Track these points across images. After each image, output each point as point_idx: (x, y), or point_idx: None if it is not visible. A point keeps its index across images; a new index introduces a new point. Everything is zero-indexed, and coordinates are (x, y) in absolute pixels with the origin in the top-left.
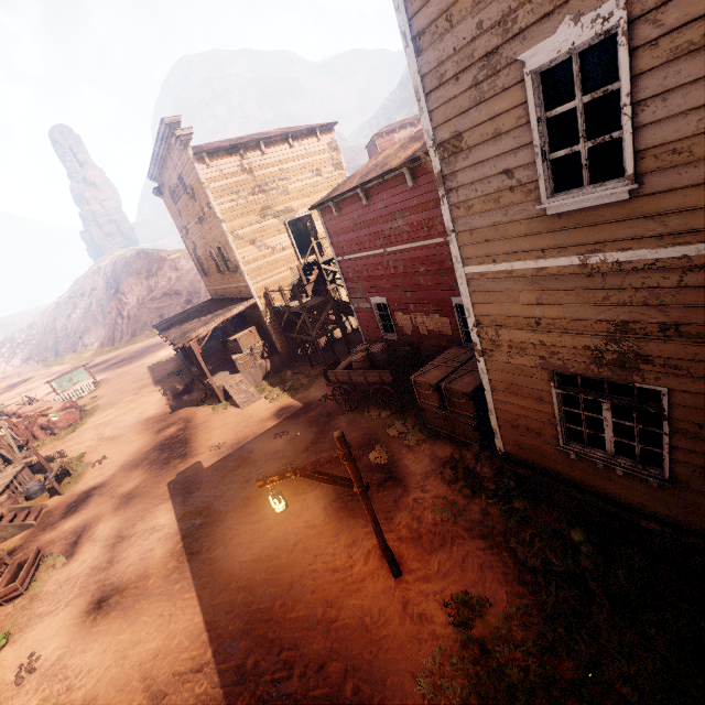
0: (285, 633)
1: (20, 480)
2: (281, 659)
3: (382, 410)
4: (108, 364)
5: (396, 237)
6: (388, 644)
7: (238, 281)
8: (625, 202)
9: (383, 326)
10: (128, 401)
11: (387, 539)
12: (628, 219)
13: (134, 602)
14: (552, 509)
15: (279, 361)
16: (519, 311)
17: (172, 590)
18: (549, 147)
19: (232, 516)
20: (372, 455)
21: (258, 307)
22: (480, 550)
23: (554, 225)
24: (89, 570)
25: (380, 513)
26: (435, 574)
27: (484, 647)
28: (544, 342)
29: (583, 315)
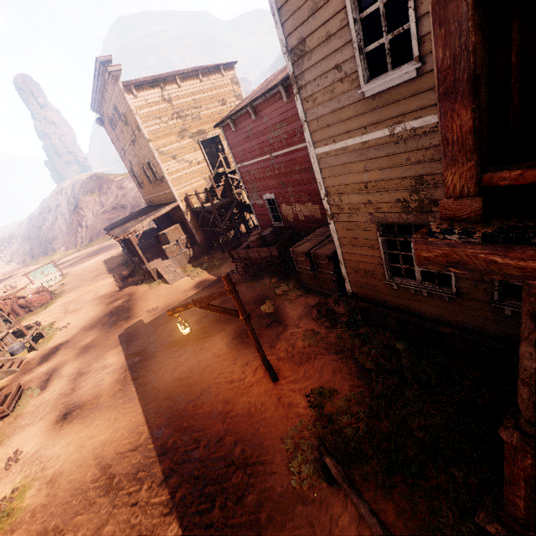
0: (196, 422)
1: (5, 342)
2: (192, 438)
3: (272, 277)
4: (72, 261)
5: (277, 144)
6: (266, 423)
7: (165, 189)
8: (415, 80)
9: (273, 217)
10: (86, 285)
11: (270, 359)
12: (418, 93)
13: (90, 412)
14: (386, 332)
15: (199, 250)
16: (353, 179)
17: (117, 404)
18: (364, 42)
19: (161, 354)
20: (263, 307)
21: (180, 209)
22: (334, 361)
23: (371, 105)
24: (58, 395)
25: (266, 344)
26: (302, 378)
27: (330, 418)
28: (371, 200)
29: (394, 175)
